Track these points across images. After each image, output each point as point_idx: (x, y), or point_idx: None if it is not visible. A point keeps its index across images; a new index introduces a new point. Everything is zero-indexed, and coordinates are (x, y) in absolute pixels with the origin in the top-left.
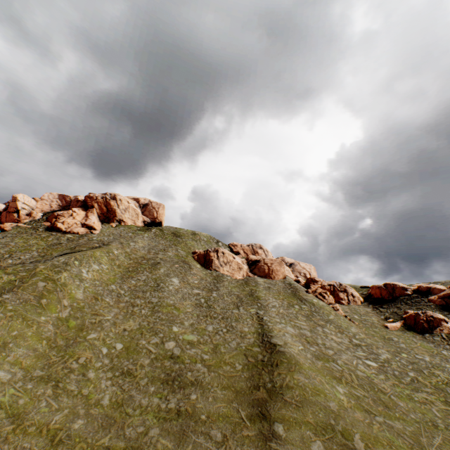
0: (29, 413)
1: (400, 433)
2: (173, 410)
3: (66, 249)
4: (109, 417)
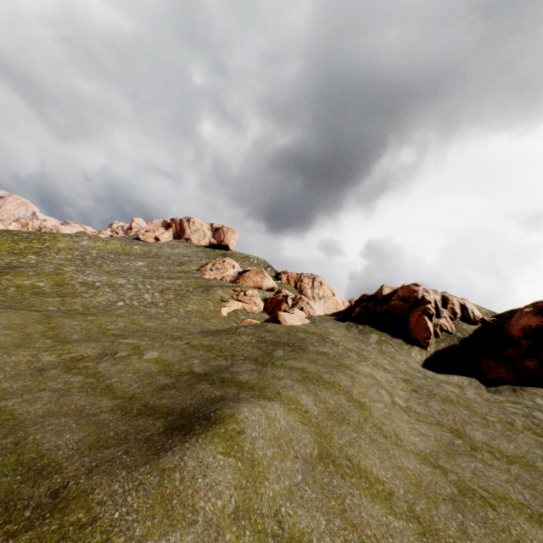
0: None
1: None
2: None
3: None
4: None
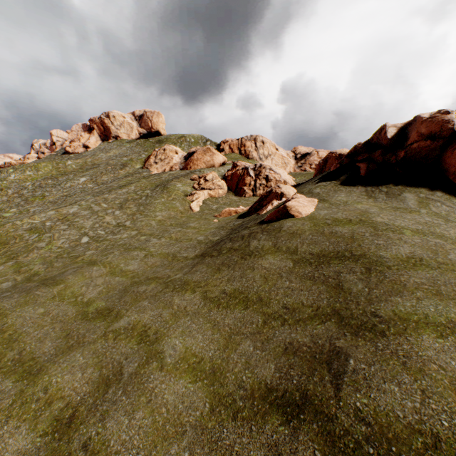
0: None
1: None
2: None
3: None
4: None
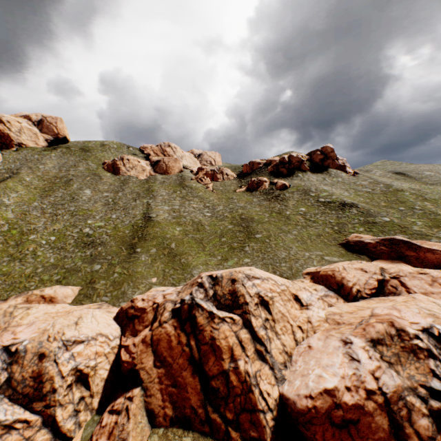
0: (12, 272)
1: (196, 238)
2: (89, 255)
3: None
4: (56, 265)
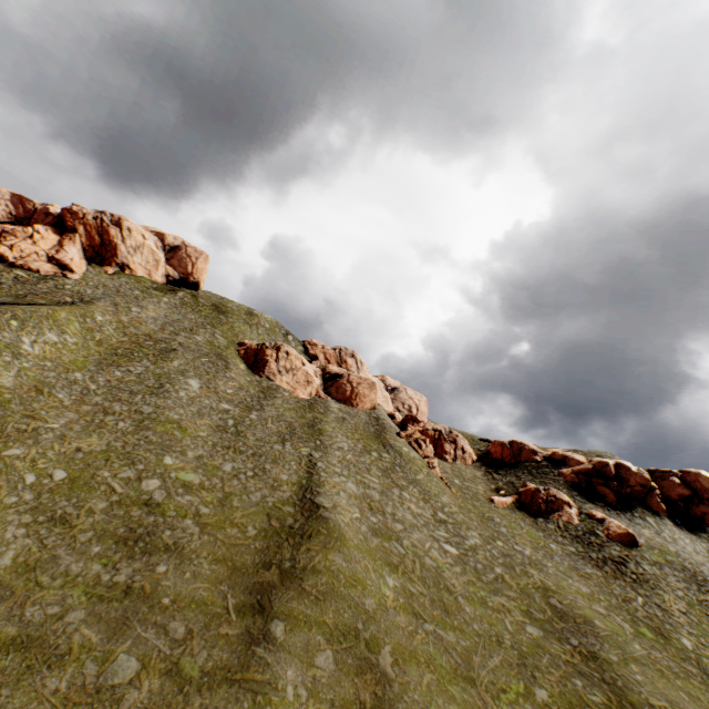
0: None
1: (449, 648)
2: (120, 585)
3: (7, 296)
4: (3, 586)
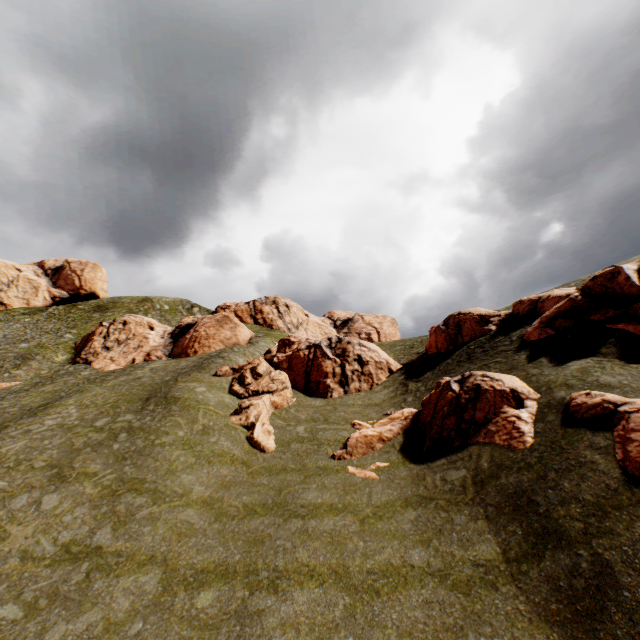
0: None
1: None
2: None
3: None
4: None
